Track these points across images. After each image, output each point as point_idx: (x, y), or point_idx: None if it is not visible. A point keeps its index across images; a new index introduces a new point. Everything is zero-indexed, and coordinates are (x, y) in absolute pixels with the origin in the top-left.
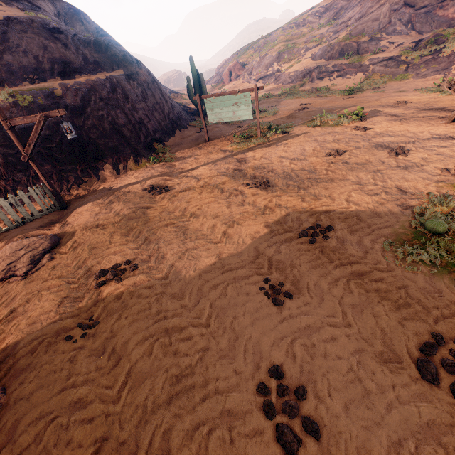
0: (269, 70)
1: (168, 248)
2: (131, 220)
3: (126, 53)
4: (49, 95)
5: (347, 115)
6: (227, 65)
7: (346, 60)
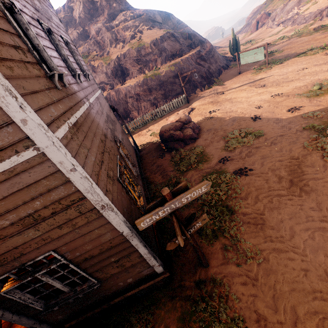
0: (289, 14)
1: (227, 106)
2: (213, 102)
3: (201, 37)
4: (178, 65)
5: (324, 47)
6: (256, 16)
7: None
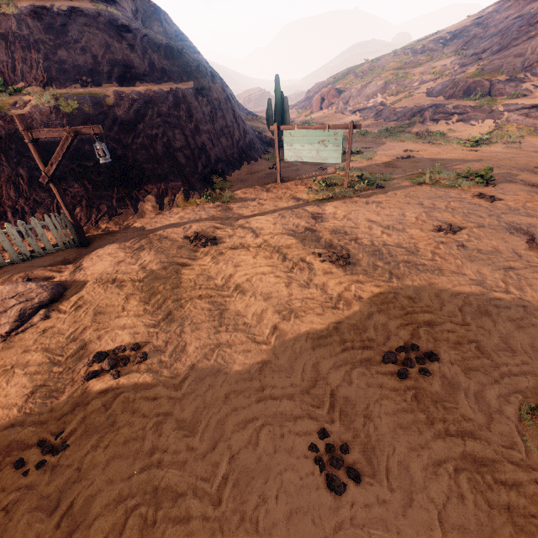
0: (371, 101)
1: (193, 335)
2: (159, 279)
3: (200, 63)
4: (98, 103)
5: (468, 175)
6: (320, 90)
7: (472, 102)
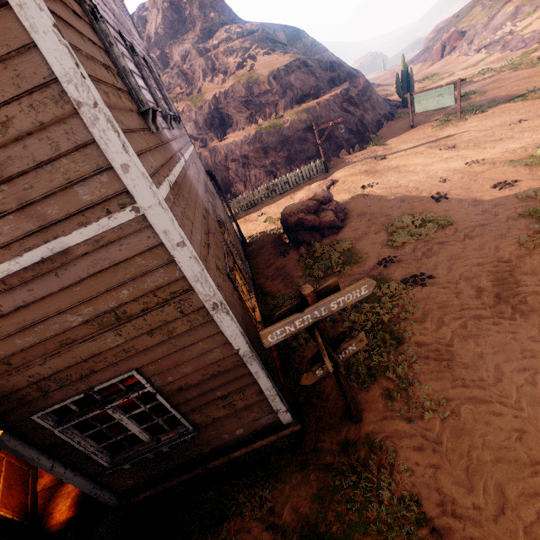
0: (498, 33)
1: (392, 177)
2: (369, 171)
3: (350, 68)
4: (313, 111)
5: None
6: (441, 36)
7: None
